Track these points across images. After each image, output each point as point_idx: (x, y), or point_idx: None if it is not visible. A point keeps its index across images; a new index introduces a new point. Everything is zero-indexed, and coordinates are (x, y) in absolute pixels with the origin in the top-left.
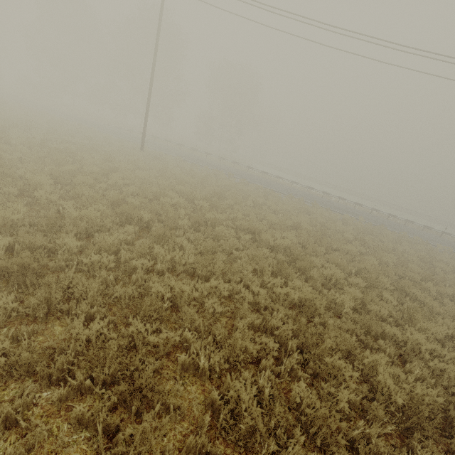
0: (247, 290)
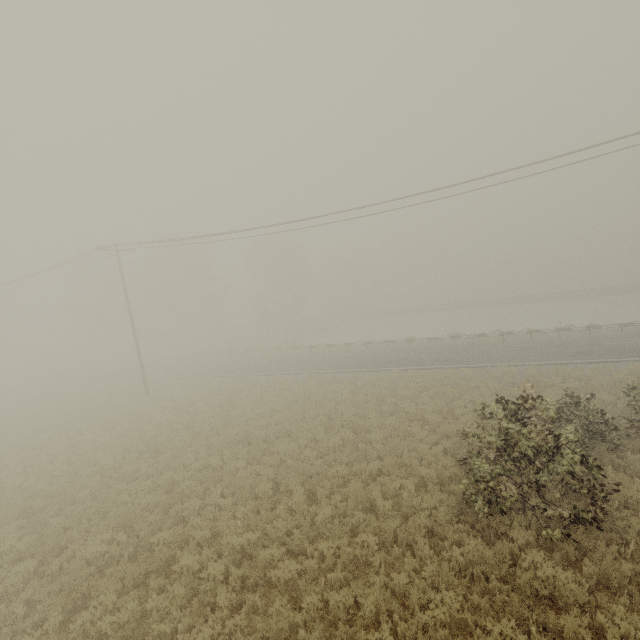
0: (57, 560)
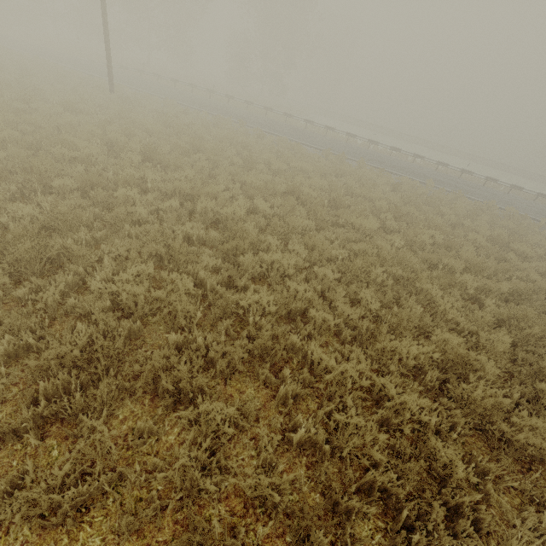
0: (53, 287)
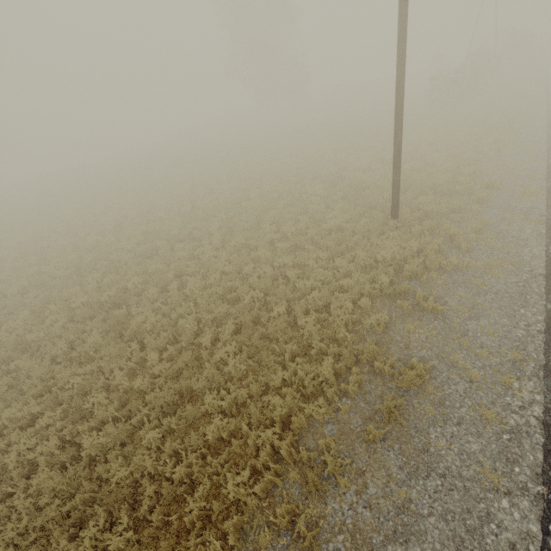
0: None
